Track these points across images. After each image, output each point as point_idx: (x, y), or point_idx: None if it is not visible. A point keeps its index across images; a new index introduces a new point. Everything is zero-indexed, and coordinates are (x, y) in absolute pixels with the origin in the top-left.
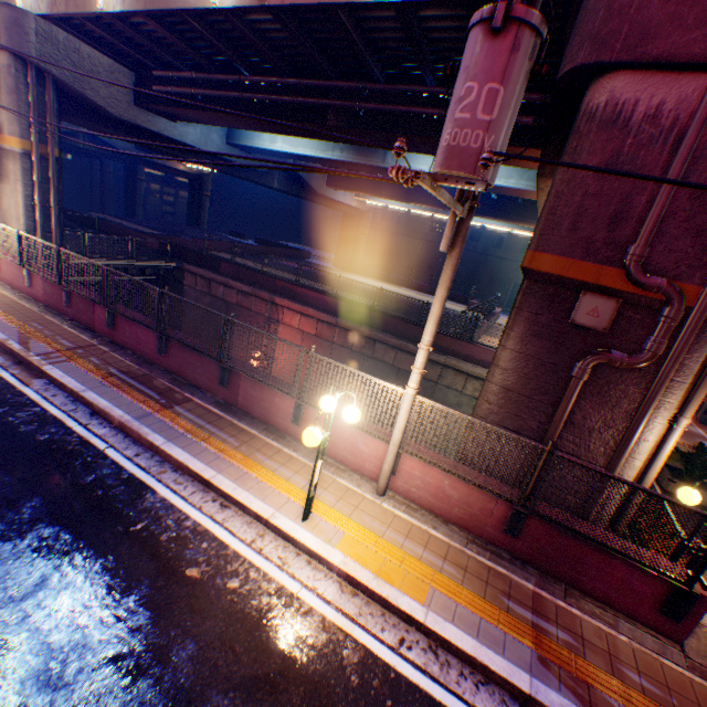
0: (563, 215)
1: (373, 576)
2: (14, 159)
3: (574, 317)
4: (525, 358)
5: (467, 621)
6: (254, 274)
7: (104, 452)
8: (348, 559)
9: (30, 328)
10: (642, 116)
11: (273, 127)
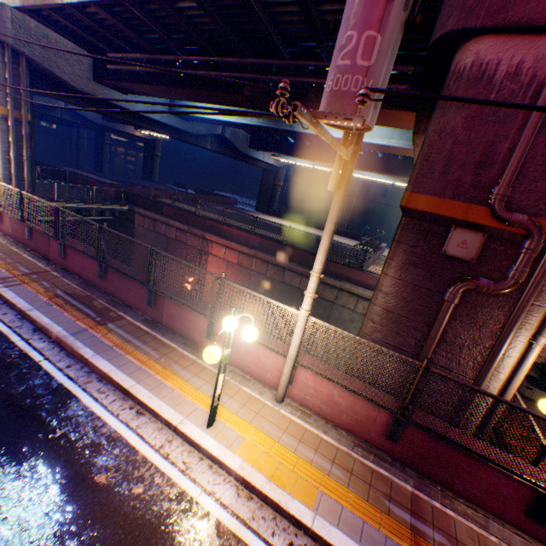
0: (436, 161)
1: (267, 480)
2: None
3: (446, 249)
4: (404, 284)
5: (351, 525)
6: (189, 215)
7: (39, 364)
8: (245, 464)
9: None
10: (504, 74)
11: (202, 97)
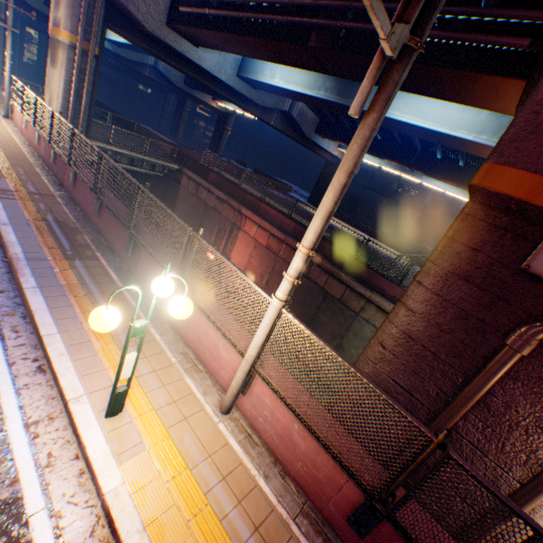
0: None
1: (141, 527)
2: (63, 49)
3: (532, 262)
4: (443, 303)
5: None
6: (231, 186)
7: None
8: (124, 489)
9: (13, 171)
10: None
11: (265, 51)
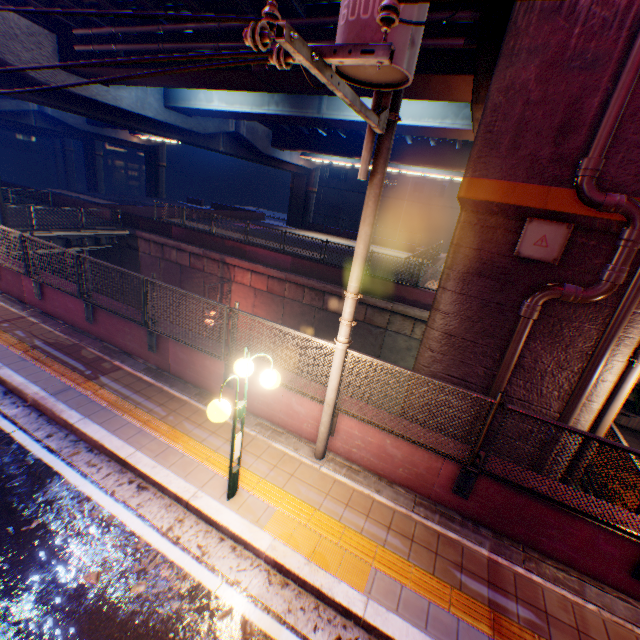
0: (503, 132)
1: (306, 560)
2: None
3: (520, 249)
4: (467, 299)
5: (414, 608)
6: (204, 236)
7: (10, 436)
8: (277, 542)
9: None
10: None
11: (201, 80)
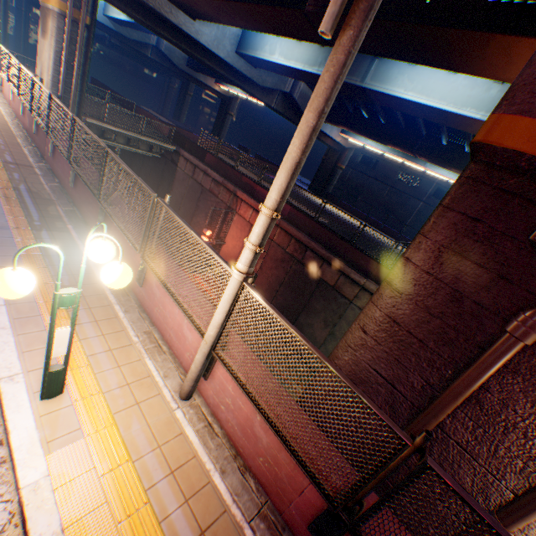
0: None
1: (58, 529)
2: (53, 18)
3: None
4: (434, 283)
5: None
6: (228, 168)
7: None
8: (47, 483)
9: None
10: None
11: (262, 20)
